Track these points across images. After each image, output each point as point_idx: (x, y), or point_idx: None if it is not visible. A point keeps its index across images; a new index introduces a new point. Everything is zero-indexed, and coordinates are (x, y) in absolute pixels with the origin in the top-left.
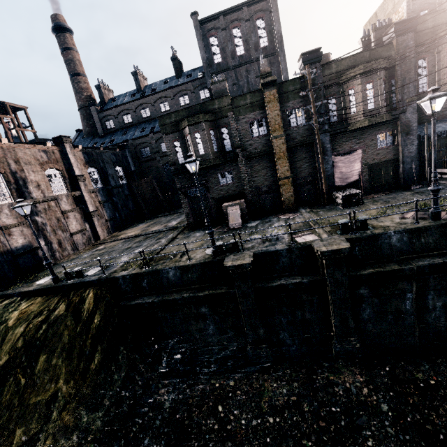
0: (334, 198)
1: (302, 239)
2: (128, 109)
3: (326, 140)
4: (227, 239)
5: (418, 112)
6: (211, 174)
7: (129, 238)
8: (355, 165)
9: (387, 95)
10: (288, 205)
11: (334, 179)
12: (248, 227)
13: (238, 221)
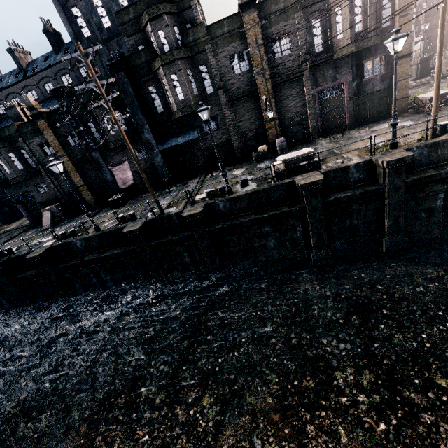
0: (116, 200)
1: (46, 244)
2: (13, 92)
3: (98, 156)
4: (28, 241)
5: (164, 128)
6: (30, 185)
7: (1, 234)
8: (128, 173)
9: (127, 120)
10: (92, 205)
11: (118, 183)
12: (56, 227)
13: (48, 223)
